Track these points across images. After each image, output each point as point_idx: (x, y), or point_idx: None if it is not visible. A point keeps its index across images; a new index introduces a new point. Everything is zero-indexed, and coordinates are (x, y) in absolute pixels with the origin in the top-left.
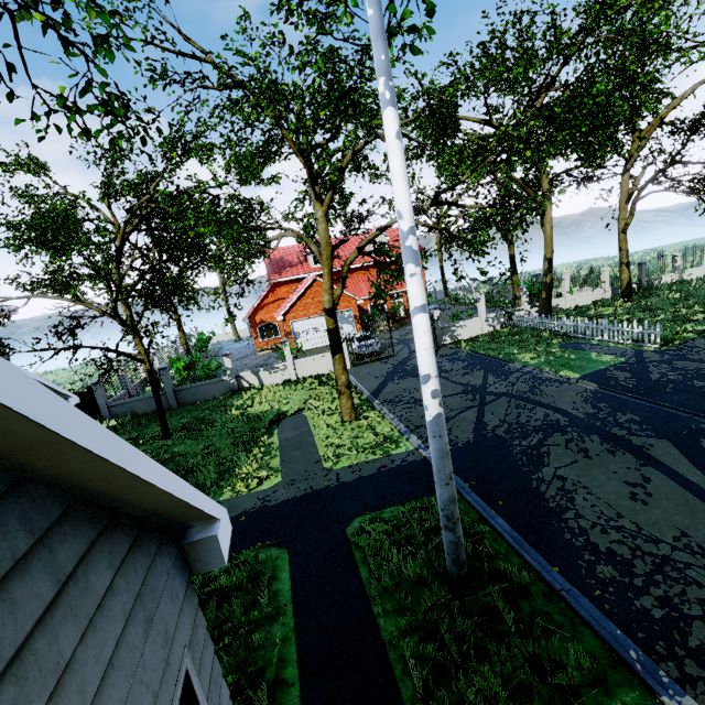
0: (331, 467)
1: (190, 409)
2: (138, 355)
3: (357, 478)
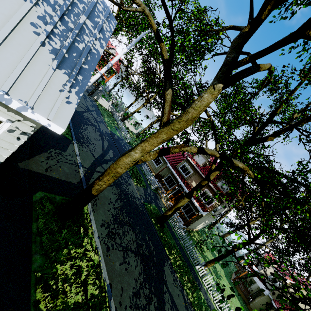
0: None
1: None
2: None
3: None
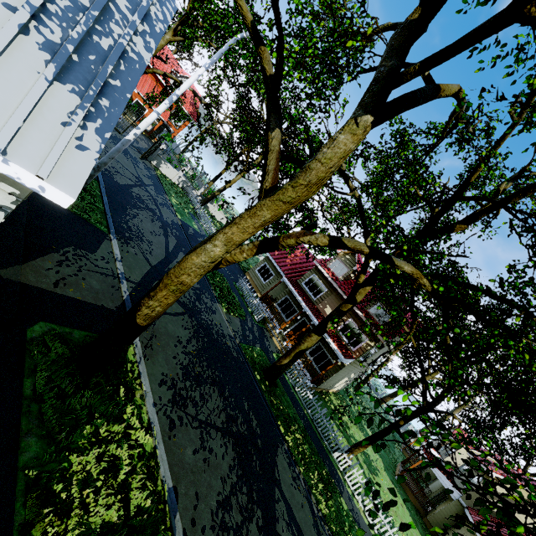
0: None
1: None
2: None
3: None
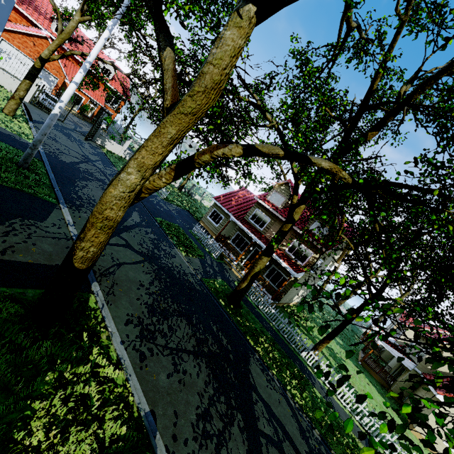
0: None
1: None
2: None
3: None
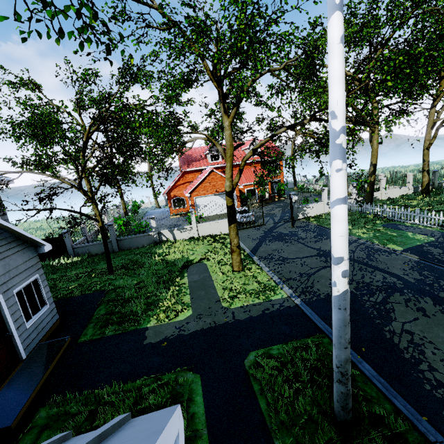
0: (227, 306)
1: (126, 253)
2: (94, 216)
3: (248, 317)
